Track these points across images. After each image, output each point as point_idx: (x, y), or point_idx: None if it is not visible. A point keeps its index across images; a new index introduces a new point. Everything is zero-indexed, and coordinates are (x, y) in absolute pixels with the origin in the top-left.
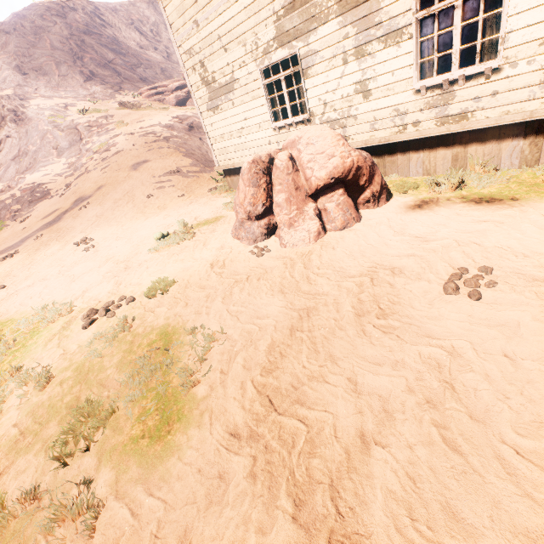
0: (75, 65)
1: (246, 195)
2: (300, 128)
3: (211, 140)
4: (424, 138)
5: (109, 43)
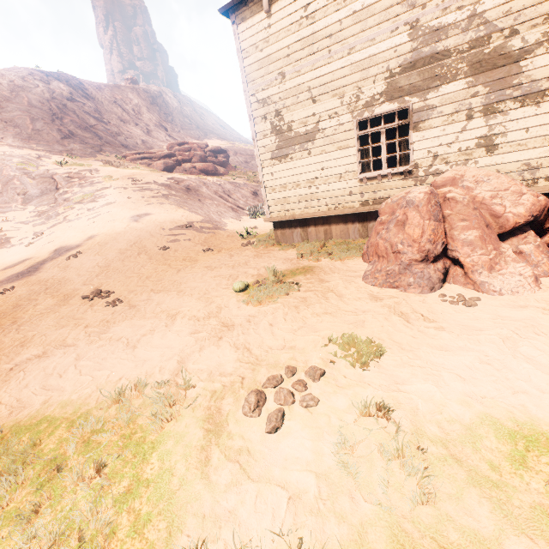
0: (53, 123)
1: (425, 230)
2: (396, 180)
3: (266, 190)
4: None
5: (91, 112)
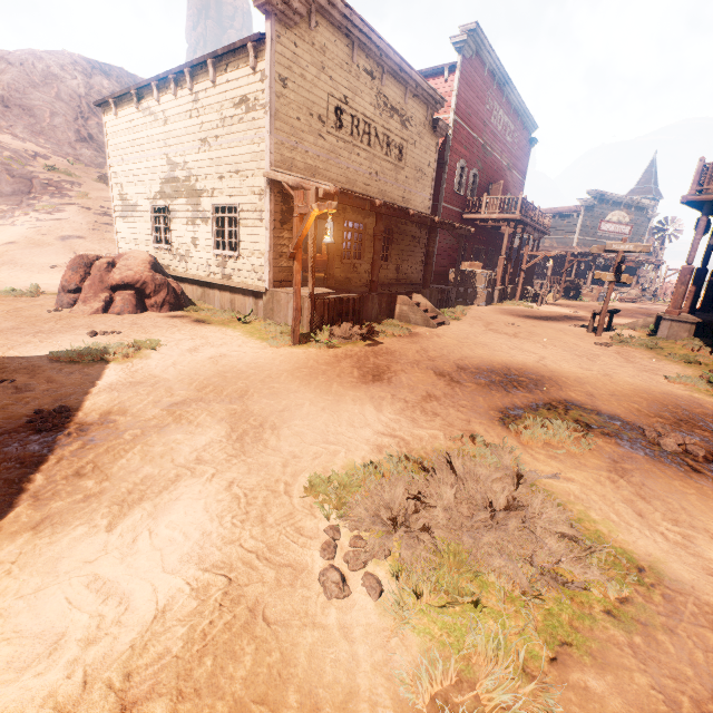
0: (75, 122)
1: (66, 275)
2: (167, 253)
3: (118, 239)
4: (220, 284)
5: None
